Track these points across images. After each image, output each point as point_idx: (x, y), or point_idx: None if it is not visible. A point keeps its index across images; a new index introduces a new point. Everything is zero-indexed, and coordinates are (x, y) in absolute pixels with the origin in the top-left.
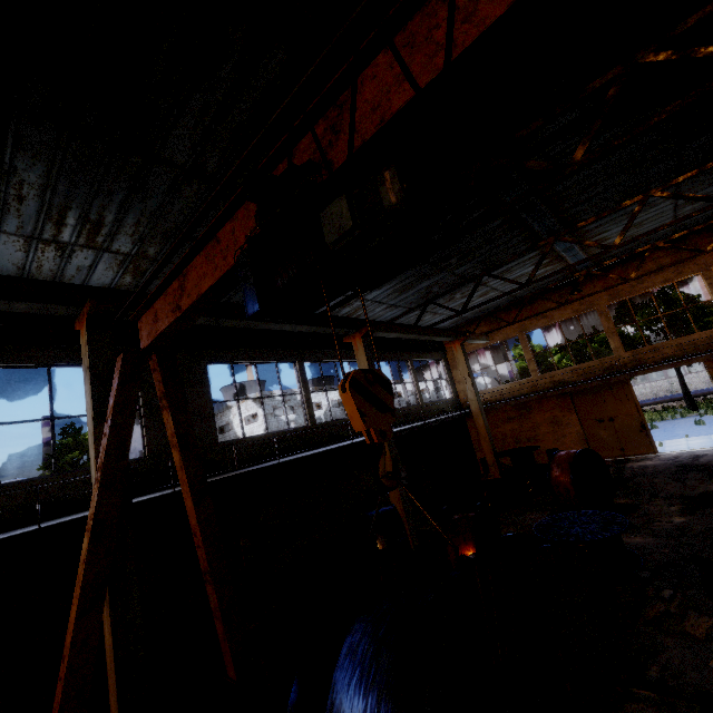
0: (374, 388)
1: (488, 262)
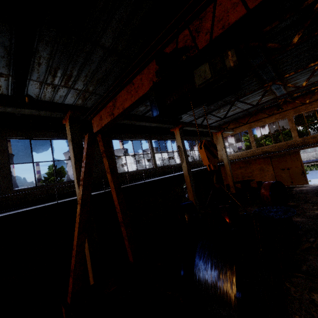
0: (211, 148)
1: (238, 94)
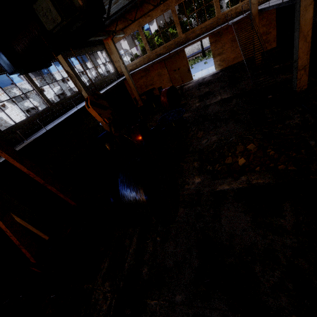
0: (99, 101)
1: None
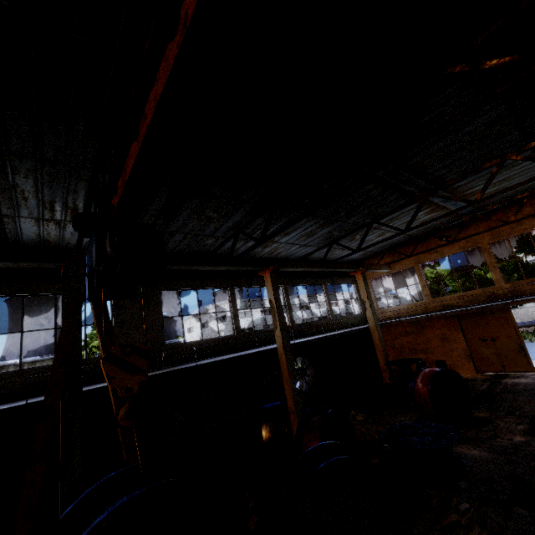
0: (130, 357)
1: (374, 213)
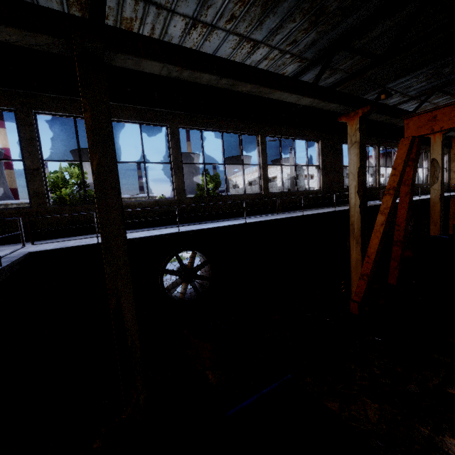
0: None
1: None
